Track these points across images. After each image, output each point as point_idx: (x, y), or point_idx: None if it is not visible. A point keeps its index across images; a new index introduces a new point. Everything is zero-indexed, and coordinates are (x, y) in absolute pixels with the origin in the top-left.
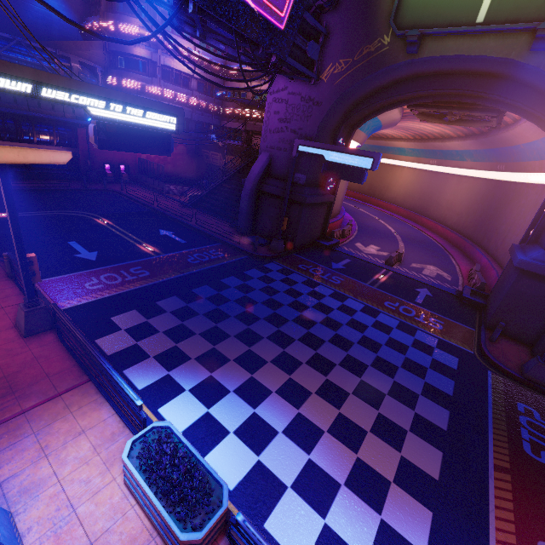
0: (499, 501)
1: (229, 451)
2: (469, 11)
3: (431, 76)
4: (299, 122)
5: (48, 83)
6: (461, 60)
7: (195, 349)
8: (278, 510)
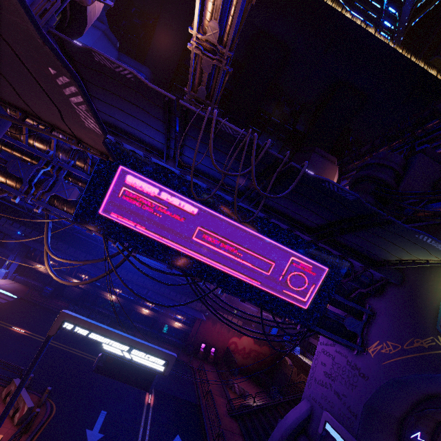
0: None
1: None
2: None
3: None
4: (343, 386)
5: (88, 327)
6: None
7: None
8: None
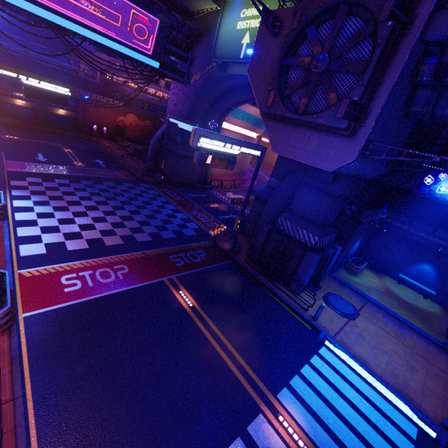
0: (125, 256)
1: (28, 215)
2: (238, 52)
3: (246, 86)
4: (181, 106)
5: (3, 68)
6: (244, 77)
7: (52, 194)
8: (27, 227)
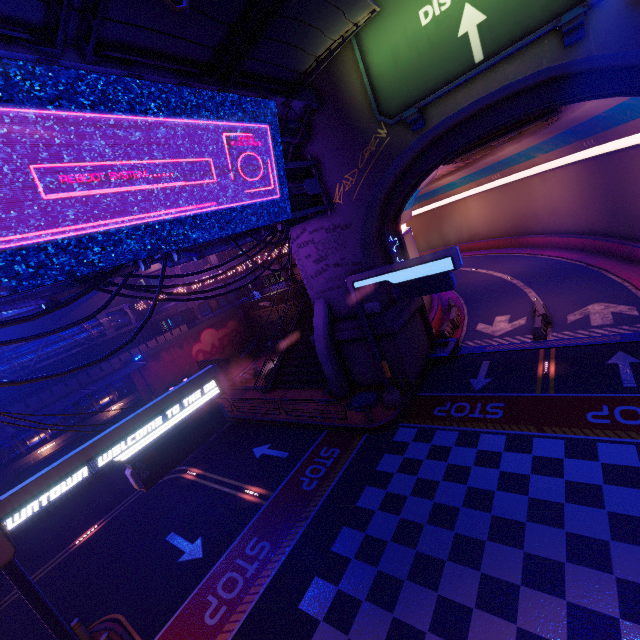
0: None
1: None
2: (460, 58)
3: (452, 129)
4: (337, 253)
5: (61, 475)
6: (482, 100)
7: None
8: None
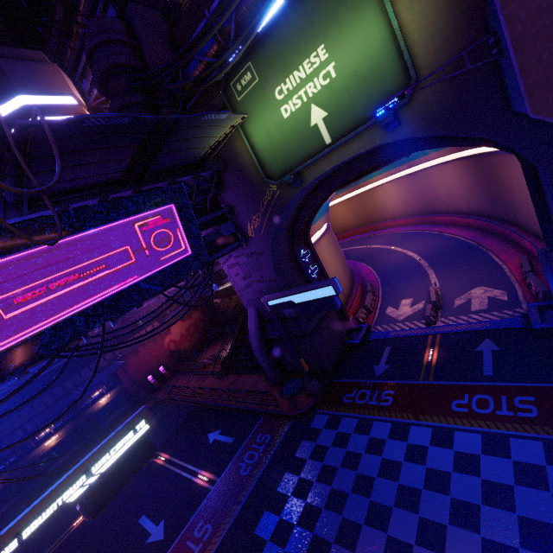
0: None
1: None
2: (315, 141)
3: (331, 175)
4: (257, 273)
5: (26, 523)
6: (341, 163)
7: None
8: None
